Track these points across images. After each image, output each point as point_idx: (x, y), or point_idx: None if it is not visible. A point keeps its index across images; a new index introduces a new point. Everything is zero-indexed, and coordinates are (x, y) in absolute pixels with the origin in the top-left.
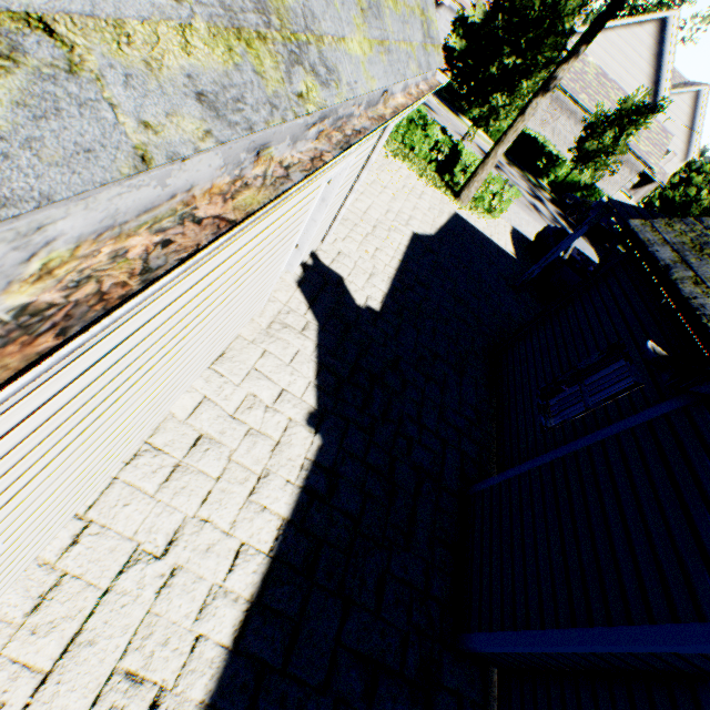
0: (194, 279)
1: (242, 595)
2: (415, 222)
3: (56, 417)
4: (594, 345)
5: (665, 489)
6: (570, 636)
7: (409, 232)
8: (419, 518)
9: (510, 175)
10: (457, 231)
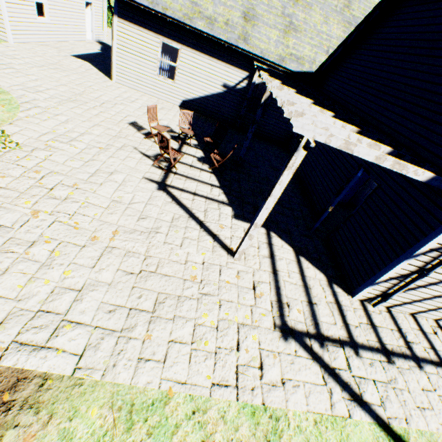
0: None
1: (86, 53)
2: None
3: None
4: None
5: None
6: None
7: None
8: None
9: None
10: None
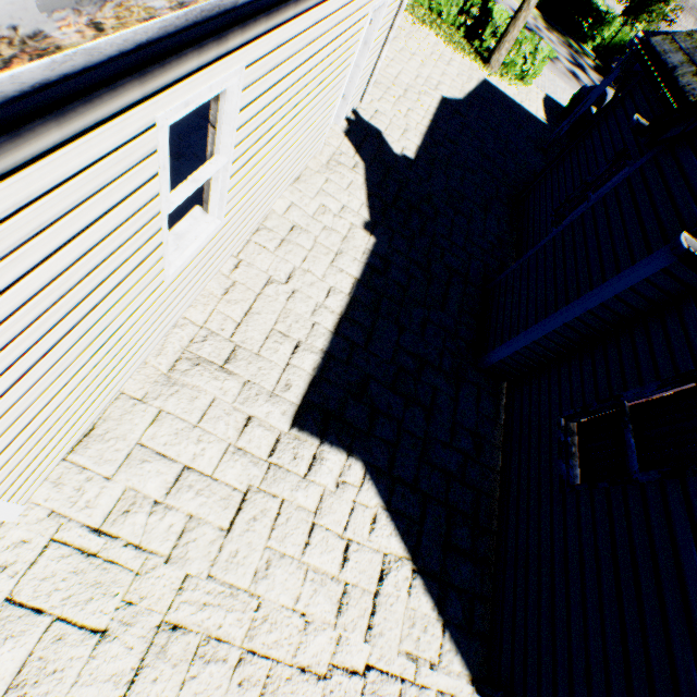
0: (307, 55)
1: (335, 311)
2: (444, 87)
3: (256, 119)
4: (603, 159)
5: (628, 212)
6: (553, 317)
7: (438, 96)
8: (451, 296)
9: (548, 42)
10: (486, 97)
